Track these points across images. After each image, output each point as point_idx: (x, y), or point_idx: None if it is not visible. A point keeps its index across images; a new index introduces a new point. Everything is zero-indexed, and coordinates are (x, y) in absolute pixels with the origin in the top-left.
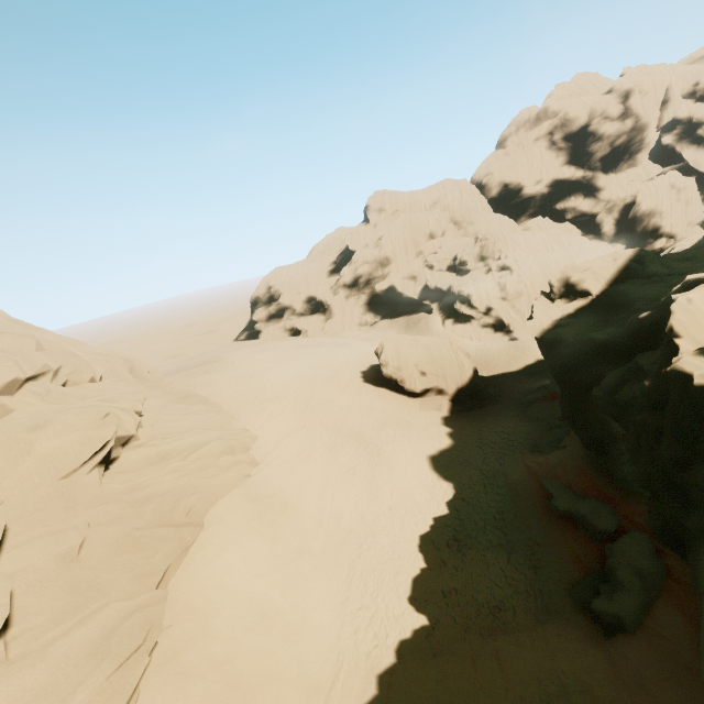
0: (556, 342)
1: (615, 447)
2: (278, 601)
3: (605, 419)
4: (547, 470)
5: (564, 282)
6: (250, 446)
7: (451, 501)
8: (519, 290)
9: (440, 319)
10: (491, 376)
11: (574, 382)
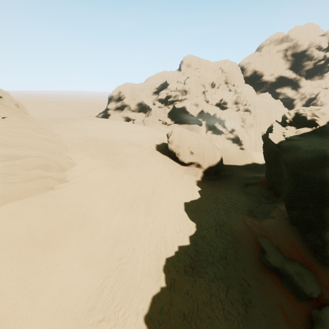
0: (292, 149)
1: (328, 232)
2: (24, 307)
3: (324, 210)
4: (261, 231)
5: (294, 116)
6: (67, 168)
7: (193, 236)
8: (252, 124)
9: (205, 130)
10: (226, 165)
11: (309, 178)
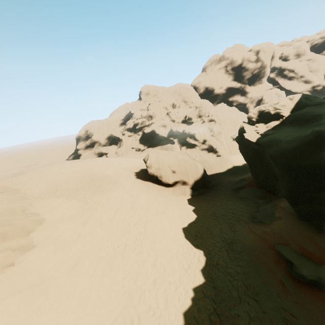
0: (272, 142)
1: None
2: None
3: None
4: (275, 237)
5: (259, 114)
6: (33, 228)
7: (204, 268)
8: (220, 131)
9: (179, 147)
10: (210, 175)
11: (305, 166)
